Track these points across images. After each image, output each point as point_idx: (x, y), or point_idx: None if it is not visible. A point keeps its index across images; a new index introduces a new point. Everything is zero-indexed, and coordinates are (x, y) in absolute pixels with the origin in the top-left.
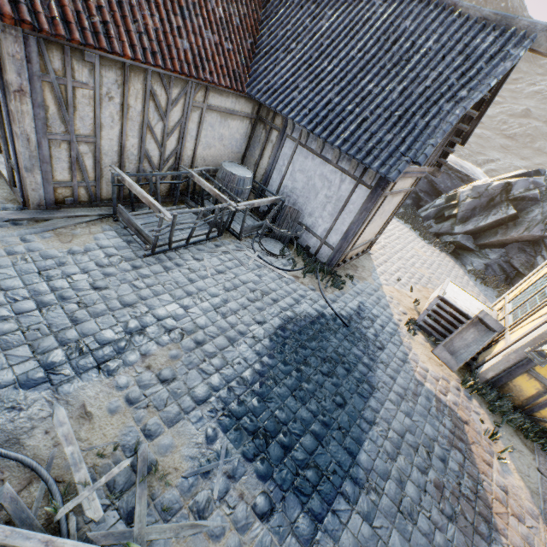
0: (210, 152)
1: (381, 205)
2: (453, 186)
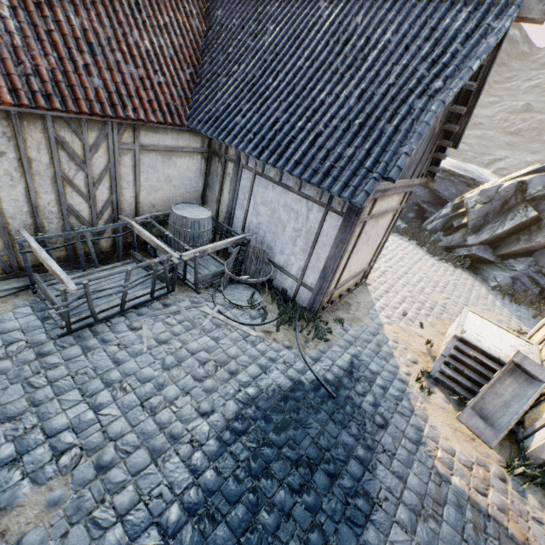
0: (158, 196)
1: (361, 232)
2: (458, 192)
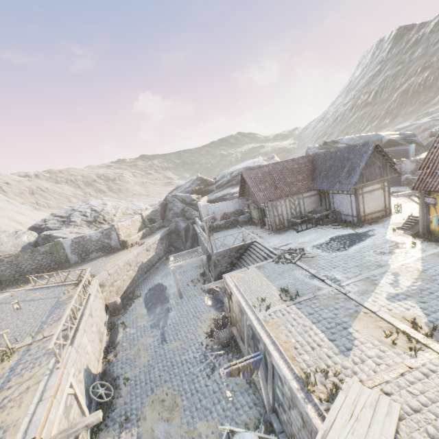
0: (309, 207)
1: (363, 197)
2: None
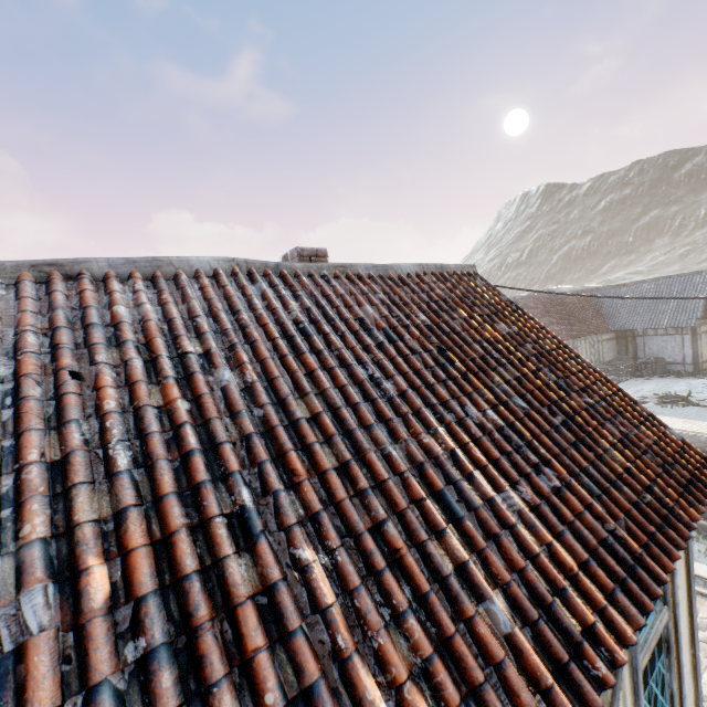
0: (606, 355)
1: (700, 338)
2: None
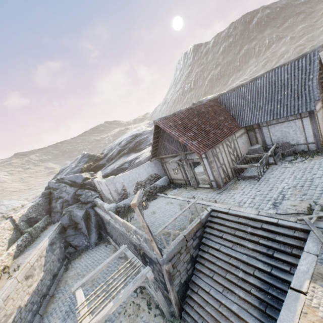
0: (242, 149)
1: (317, 117)
2: None
